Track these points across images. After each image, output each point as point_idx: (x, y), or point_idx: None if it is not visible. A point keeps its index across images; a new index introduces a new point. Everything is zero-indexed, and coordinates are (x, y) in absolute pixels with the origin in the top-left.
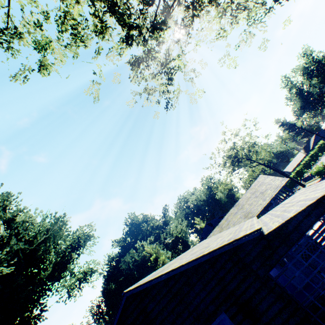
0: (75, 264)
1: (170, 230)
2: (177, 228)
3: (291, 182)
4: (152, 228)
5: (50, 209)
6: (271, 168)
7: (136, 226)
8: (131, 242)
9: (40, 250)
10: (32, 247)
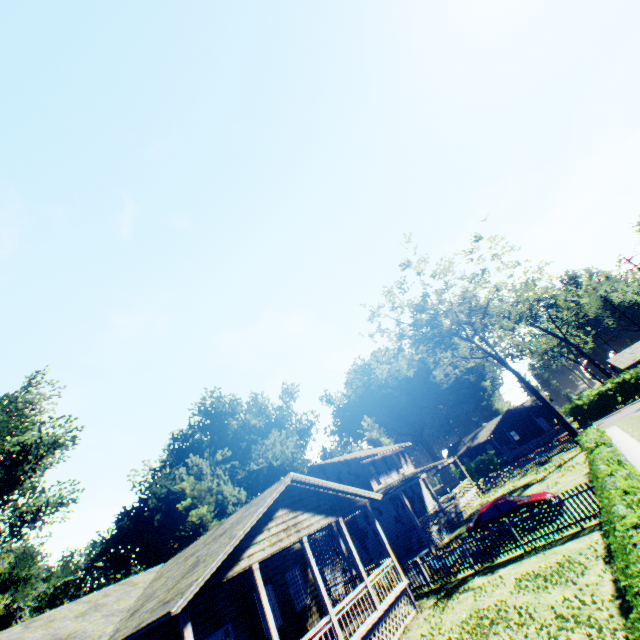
0: (35, 483)
1: (265, 447)
2: (276, 448)
3: (595, 404)
4: (242, 428)
5: None
6: (517, 376)
7: (215, 417)
8: (198, 445)
9: None
10: None
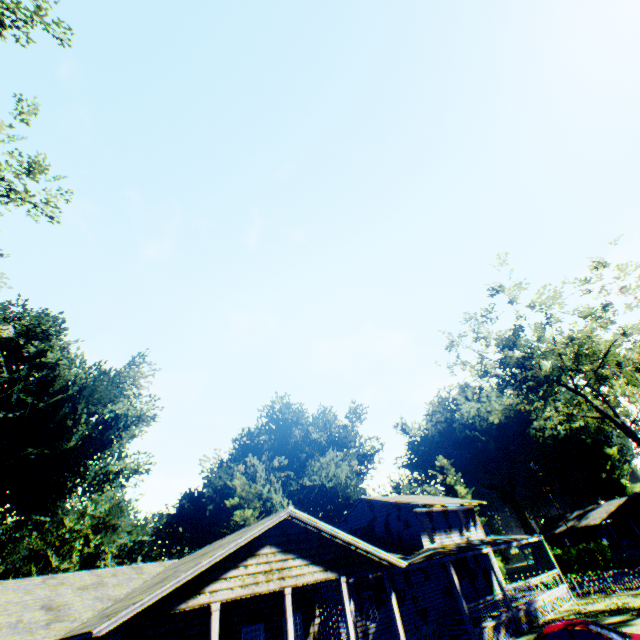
0: (122, 448)
1: (320, 464)
2: (330, 468)
3: None
4: (303, 439)
5: (83, 357)
6: None
7: (280, 423)
8: (261, 446)
9: (61, 411)
10: (42, 405)
